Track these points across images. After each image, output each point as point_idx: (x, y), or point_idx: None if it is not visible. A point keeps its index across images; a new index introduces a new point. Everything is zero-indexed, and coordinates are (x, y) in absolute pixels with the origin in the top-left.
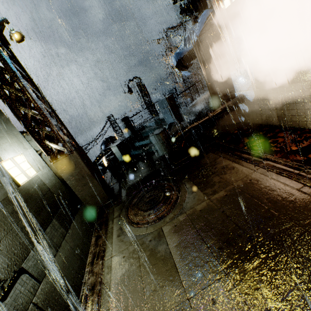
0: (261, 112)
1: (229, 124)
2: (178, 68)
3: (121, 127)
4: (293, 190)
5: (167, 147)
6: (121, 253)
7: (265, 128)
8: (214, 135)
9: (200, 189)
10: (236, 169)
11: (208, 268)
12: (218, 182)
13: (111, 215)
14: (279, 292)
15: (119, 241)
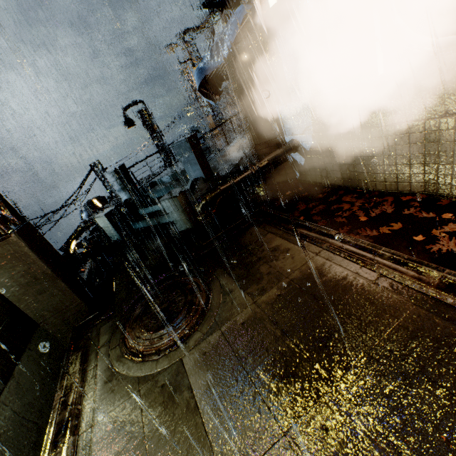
0: (321, 165)
1: (279, 181)
2: (202, 92)
3: (112, 184)
4: (368, 283)
5: (191, 217)
6: (110, 417)
7: (326, 188)
8: (259, 198)
9: (242, 286)
10: (291, 253)
11: (256, 428)
12: (267, 274)
13: (94, 343)
14: (360, 455)
15: (108, 392)
